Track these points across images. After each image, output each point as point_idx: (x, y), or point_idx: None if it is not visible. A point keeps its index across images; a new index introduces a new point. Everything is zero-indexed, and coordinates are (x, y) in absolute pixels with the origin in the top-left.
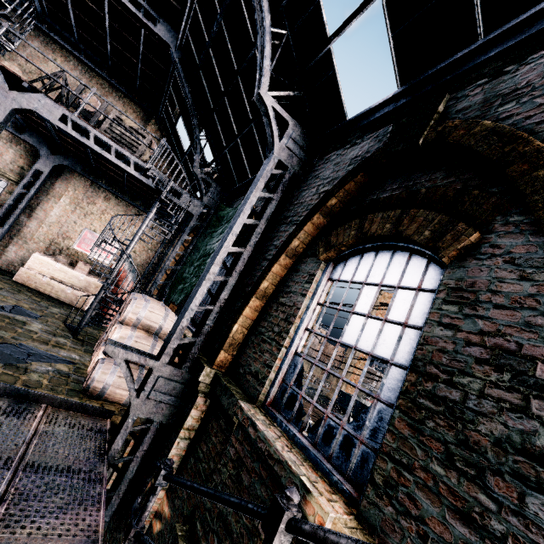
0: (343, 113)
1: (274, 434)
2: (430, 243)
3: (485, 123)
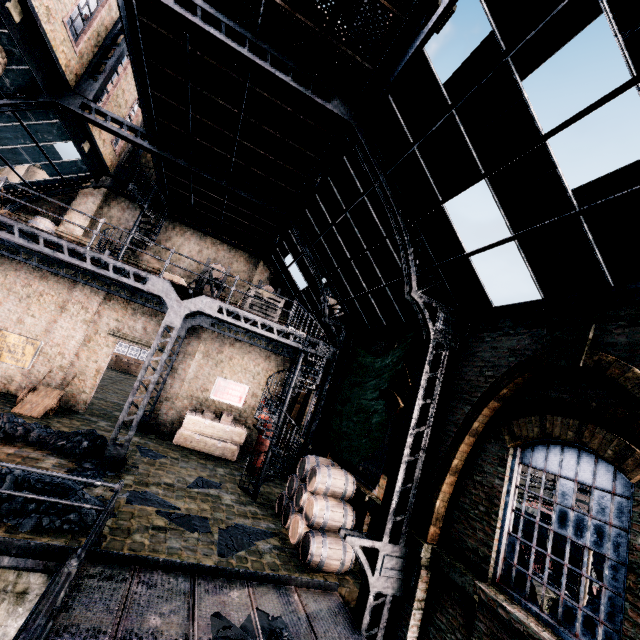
0: (488, 300)
1: (523, 614)
2: (615, 463)
3: (635, 372)
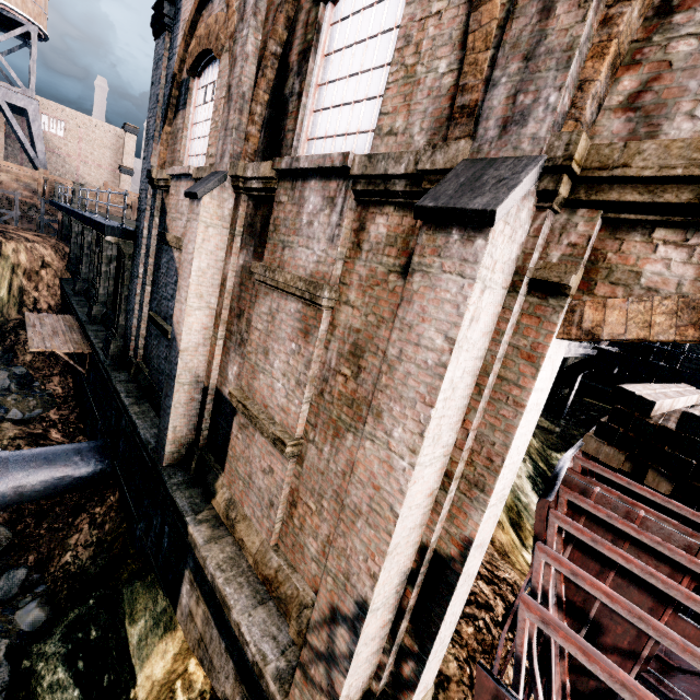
0: None
1: None
2: None
3: None
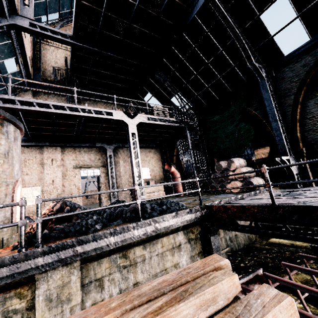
0: (282, 54)
1: None
2: None
3: None
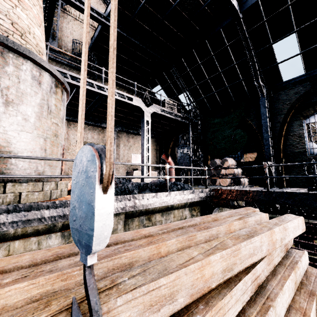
0: (281, 80)
1: None
2: None
3: None
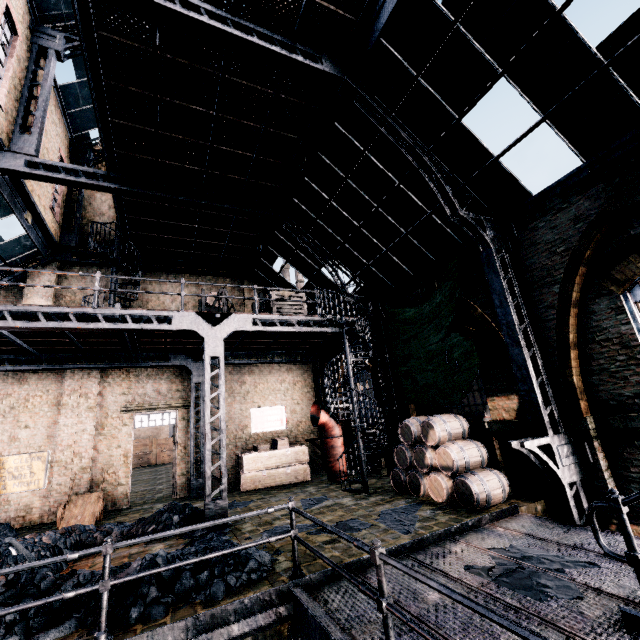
0: (526, 192)
1: None
2: None
3: None
